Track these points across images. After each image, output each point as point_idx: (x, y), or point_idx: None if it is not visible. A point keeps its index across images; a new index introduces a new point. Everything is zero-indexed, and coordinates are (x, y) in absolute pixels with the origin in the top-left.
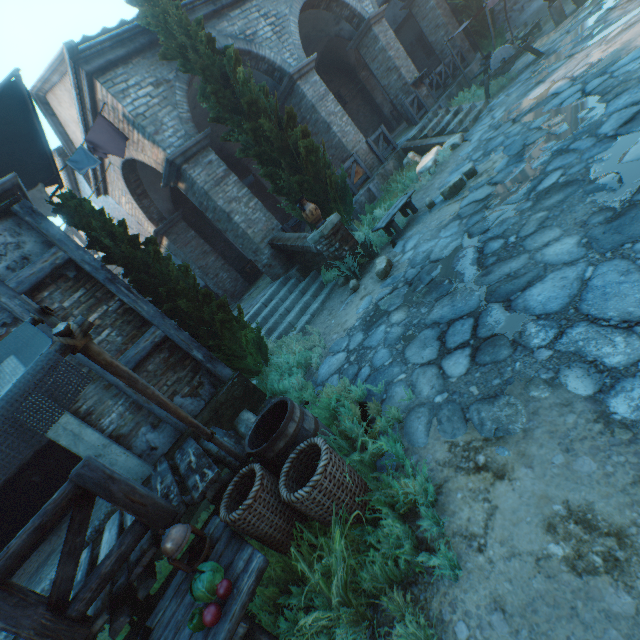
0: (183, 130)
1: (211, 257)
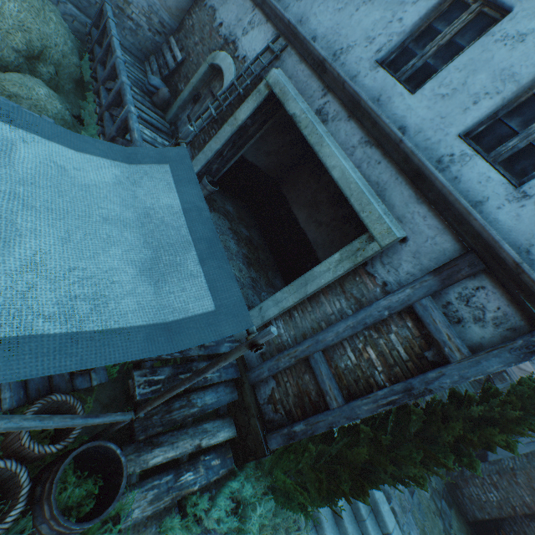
0: None
1: (531, 497)
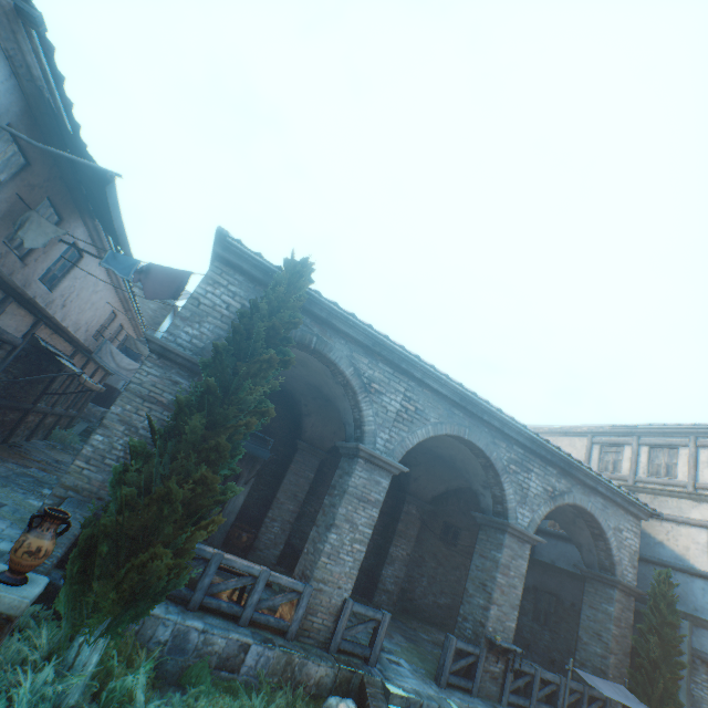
0: (206, 344)
1: None
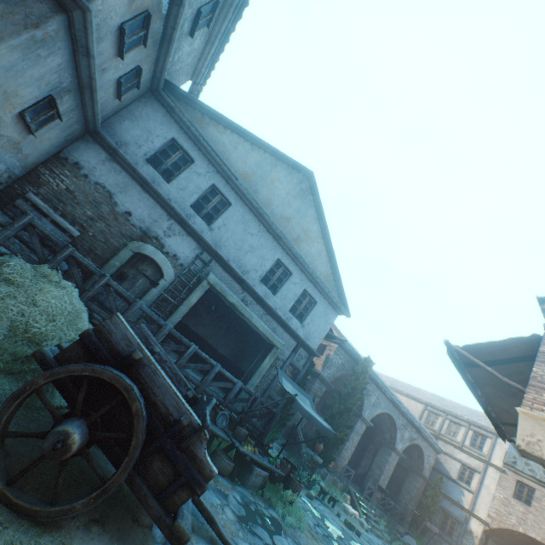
0: (330, 376)
1: None
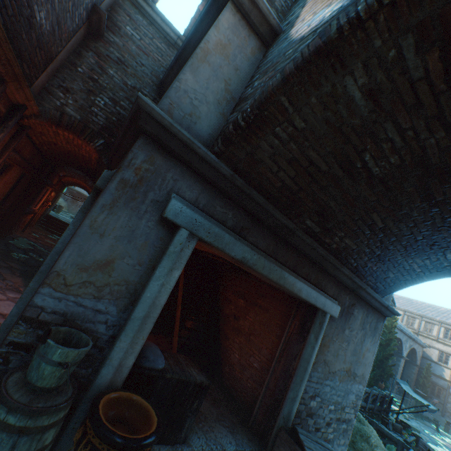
0: None
1: None
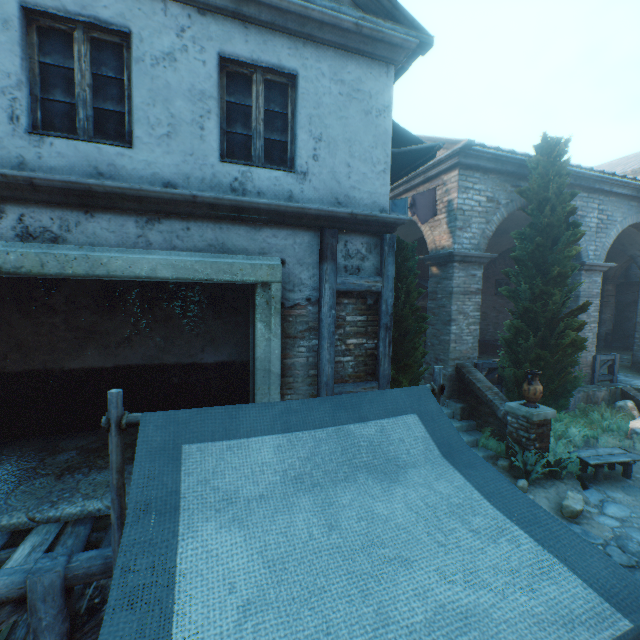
0: (477, 240)
1: None
